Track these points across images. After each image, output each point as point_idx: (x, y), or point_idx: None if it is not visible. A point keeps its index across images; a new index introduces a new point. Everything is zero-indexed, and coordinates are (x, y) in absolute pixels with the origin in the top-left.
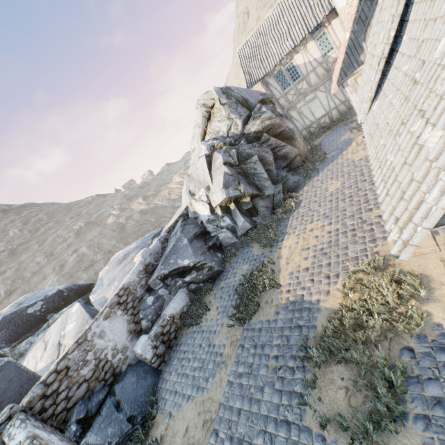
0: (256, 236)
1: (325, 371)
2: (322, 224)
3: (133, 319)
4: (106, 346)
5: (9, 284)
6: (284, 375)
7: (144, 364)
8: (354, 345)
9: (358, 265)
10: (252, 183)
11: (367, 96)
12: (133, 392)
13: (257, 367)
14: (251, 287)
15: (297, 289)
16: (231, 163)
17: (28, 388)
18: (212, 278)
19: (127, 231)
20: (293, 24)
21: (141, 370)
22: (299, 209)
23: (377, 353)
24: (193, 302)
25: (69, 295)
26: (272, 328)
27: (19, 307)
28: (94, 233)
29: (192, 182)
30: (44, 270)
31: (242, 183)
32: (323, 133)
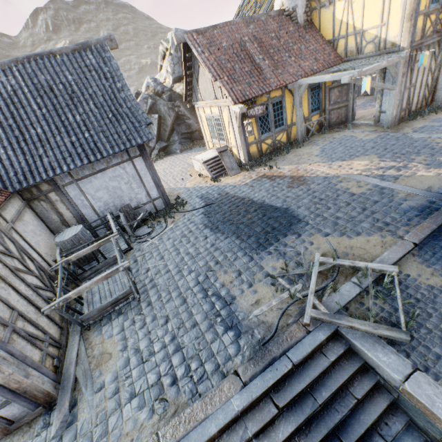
0: None
1: None
2: None
3: None
4: None
5: None
6: None
7: None
8: None
9: None
10: None
11: None
12: None
13: None
14: None
15: None
16: (143, 109)
17: None
18: None
19: None
20: None
21: None
22: None
23: None
24: None
25: None
26: None
27: None
28: None
29: None
30: None
31: None
32: None
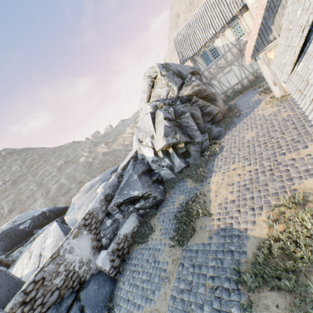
0: (189, 173)
1: (259, 296)
2: (243, 165)
3: (96, 237)
4: (74, 260)
5: (11, 205)
6: (221, 295)
7: (104, 274)
8: (285, 274)
9: (279, 200)
10: (185, 133)
11: (290, 59)
12: (94, 298)
13: (196, 285)
14: (187, 214)
15: (226, 218)
16: (170, 118)
17: (14, 291)
18: (156, 205)
19: (93, 167)
20: (214, 17)
21: (101, 279)
22: (222, 153)
23: (308, 283)
24: (141, 224)
25: (50, 215)
26: (207, 251)
27: (13, 224)
28: (71, 169)
29: (141, 132)
30: (35, 194)
31: (178, 133)
32: (237, 96)
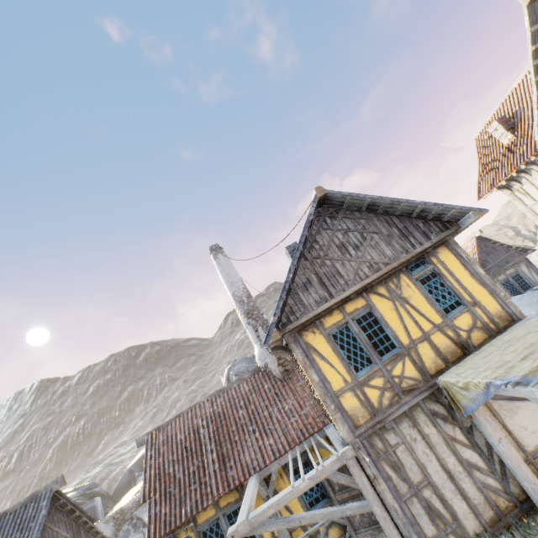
0: None
1: None
2: None
3: (116, 532)
4: None
5: None
6: None
7: None
8: None
9: None
10: None
11: None
12: None
13: None
14: None
15: None
16: None
17: None
18: None
19: None
20: None
21: None
22: None
23: None
24: None
25: None
26: None
27: None
28: None
29: None
30: None
31: None
32: None
